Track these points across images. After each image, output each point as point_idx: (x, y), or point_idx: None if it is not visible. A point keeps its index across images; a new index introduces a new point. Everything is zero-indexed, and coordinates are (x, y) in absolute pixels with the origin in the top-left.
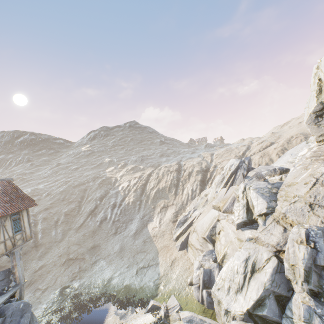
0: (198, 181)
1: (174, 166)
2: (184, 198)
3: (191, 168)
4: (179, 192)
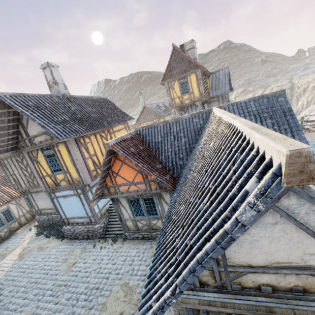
0: (313, 94)
1: (287, 85)
2: (298, 107)
3: (306, 84)
4: (294, 104)
